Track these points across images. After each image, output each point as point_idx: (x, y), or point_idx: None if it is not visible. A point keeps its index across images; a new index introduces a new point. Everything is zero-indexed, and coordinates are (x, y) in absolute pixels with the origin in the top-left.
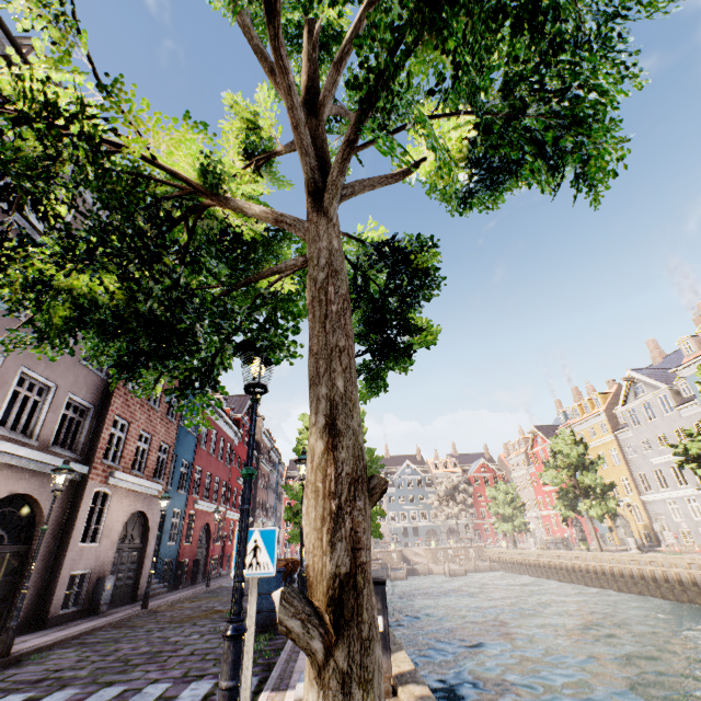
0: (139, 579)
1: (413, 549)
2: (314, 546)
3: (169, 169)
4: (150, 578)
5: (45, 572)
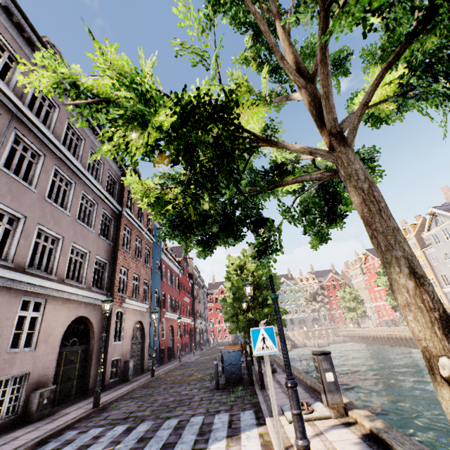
0: (143, 360)
1: (292, 332)
2: (431, 336)
3: (245, 129)
4: (153, 359)
5: (98, 359)
